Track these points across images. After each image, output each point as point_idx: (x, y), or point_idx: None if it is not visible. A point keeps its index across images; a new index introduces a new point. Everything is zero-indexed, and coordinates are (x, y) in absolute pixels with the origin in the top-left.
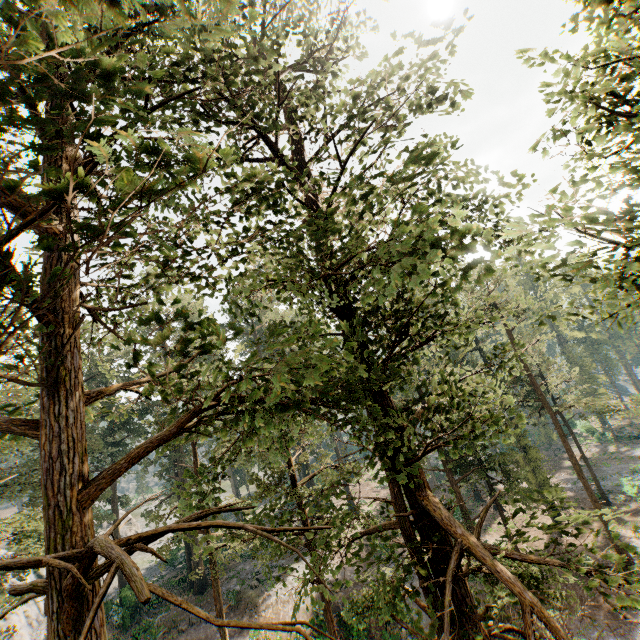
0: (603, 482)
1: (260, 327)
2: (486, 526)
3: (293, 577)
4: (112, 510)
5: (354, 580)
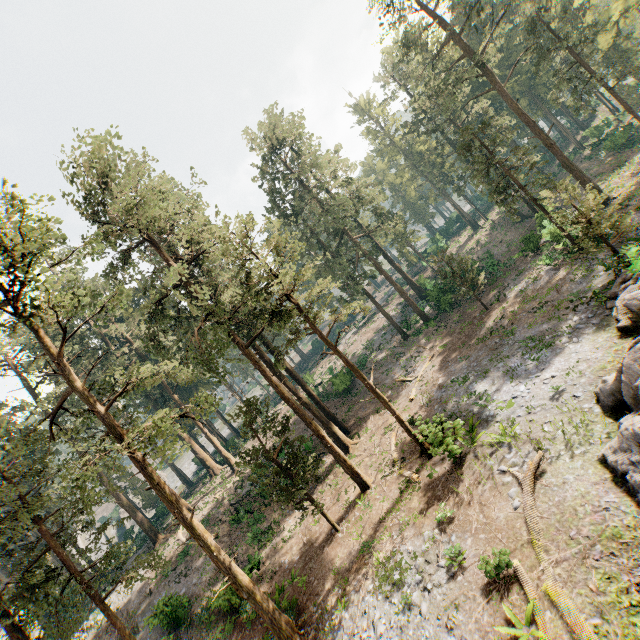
0: (476, 384)
1: (73, 324)
2: (311, 489)
3: (107, 601)
4: (36, 540)
5: (127, 613)
